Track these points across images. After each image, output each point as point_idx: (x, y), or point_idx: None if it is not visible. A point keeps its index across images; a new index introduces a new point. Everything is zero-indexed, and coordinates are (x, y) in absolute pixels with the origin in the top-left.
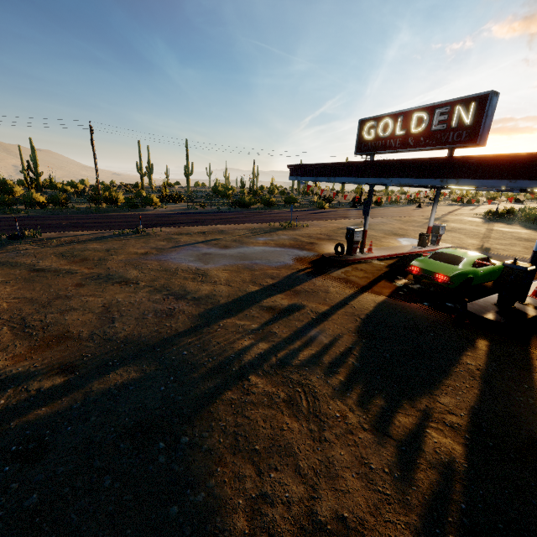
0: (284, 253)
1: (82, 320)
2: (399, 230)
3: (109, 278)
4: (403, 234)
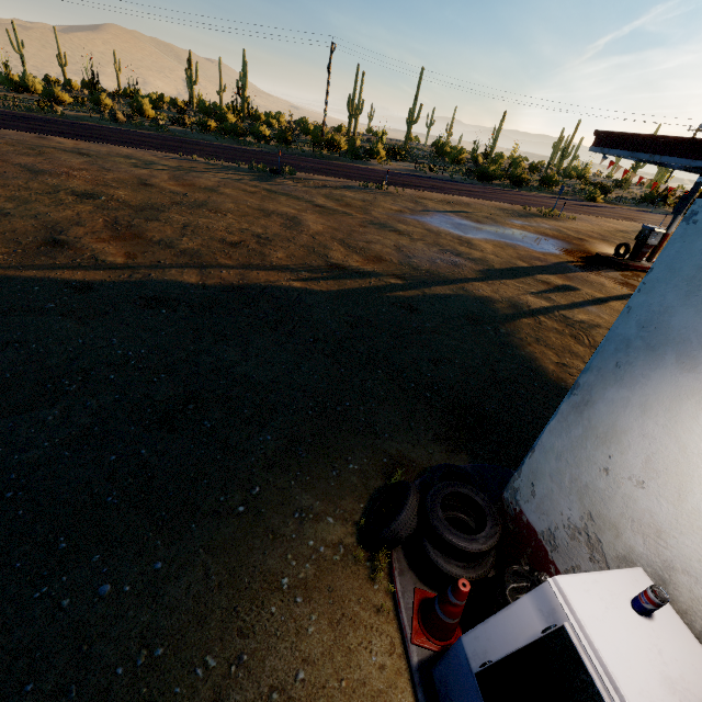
0: (547, 242)
1: (386, 251)
2: None
3: (383, 226)
4: None
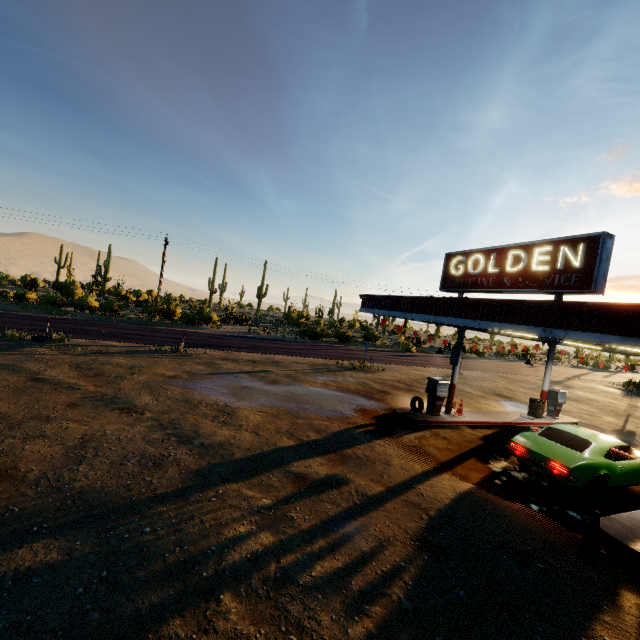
0: (344, 400)
1: (44, 453)
2: (505, 390)
3: (112, 402)
4: (509, 396)
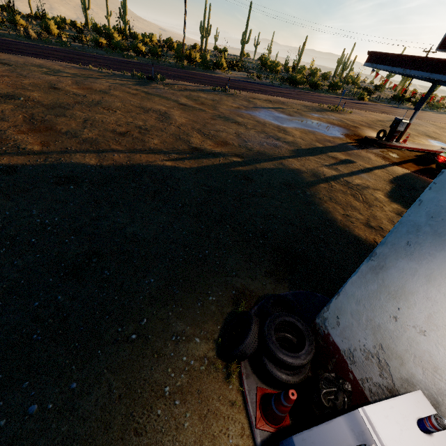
0: (334, 129)
1: (229, 137)
2: (433, 133)
3: (227, 119)
4: (435, 137)
